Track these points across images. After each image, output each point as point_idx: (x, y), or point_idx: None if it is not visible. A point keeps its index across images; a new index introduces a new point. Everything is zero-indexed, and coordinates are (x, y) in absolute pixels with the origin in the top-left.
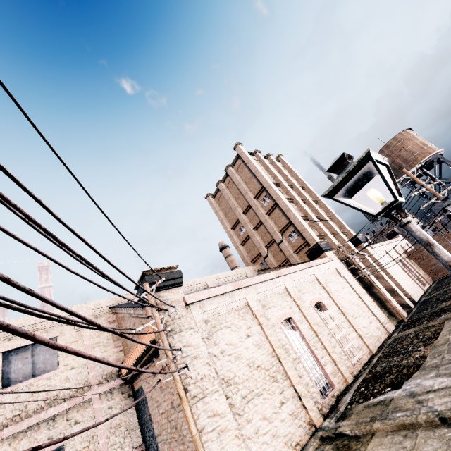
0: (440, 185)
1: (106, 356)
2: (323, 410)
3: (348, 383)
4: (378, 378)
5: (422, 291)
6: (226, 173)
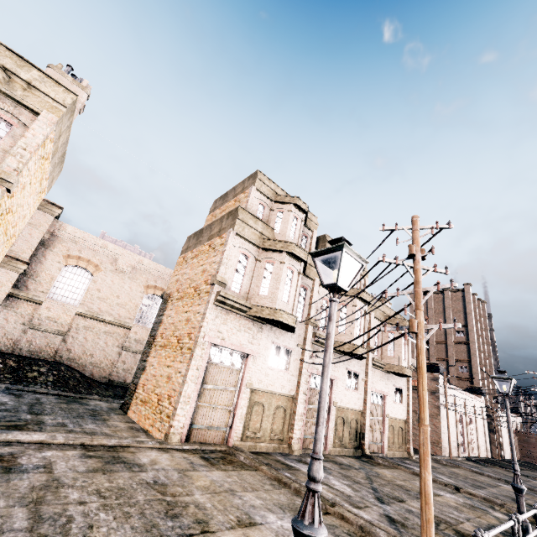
0: None
1: None
2: (460, 454)
3: (469, 456)
4: (489, 462)
5: (510, 457)
6: (442, 291)
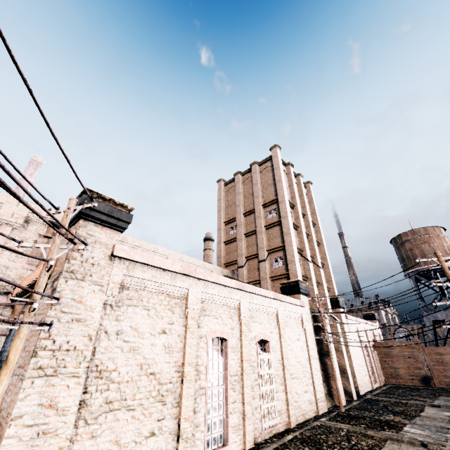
0: (444, 297)
1: (11, 266)
2: None
3: (245, 448)
4: None
5: (371, 387)
6: (250, 168)
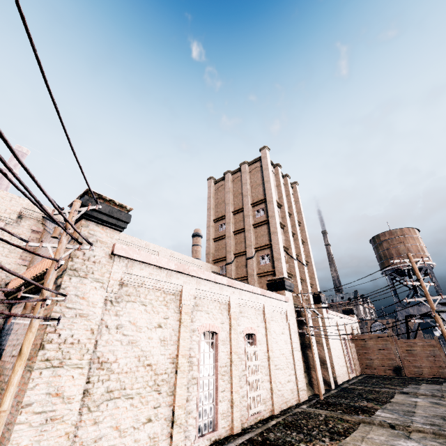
0: (416, 293)
1: (4, 261)
2: None
3: (233, 433)
4: None
5: (348, 377)
6: (239, 168)
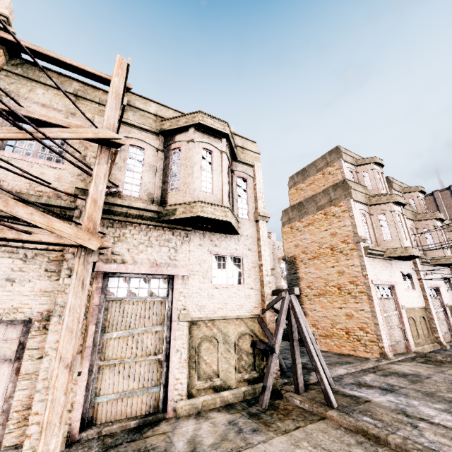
0: None
1: None
2: None
3: None
4: None
5: None
6: (447, 188)
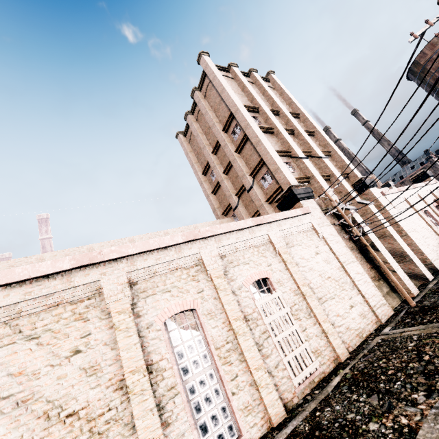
0: None
1: None
2: None
3: (273, 425)
4: None
5: None
6: (194, 101)
